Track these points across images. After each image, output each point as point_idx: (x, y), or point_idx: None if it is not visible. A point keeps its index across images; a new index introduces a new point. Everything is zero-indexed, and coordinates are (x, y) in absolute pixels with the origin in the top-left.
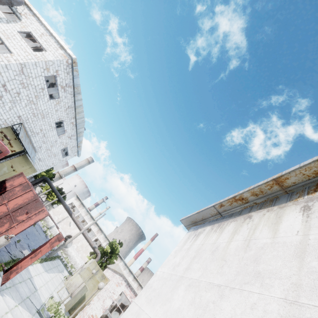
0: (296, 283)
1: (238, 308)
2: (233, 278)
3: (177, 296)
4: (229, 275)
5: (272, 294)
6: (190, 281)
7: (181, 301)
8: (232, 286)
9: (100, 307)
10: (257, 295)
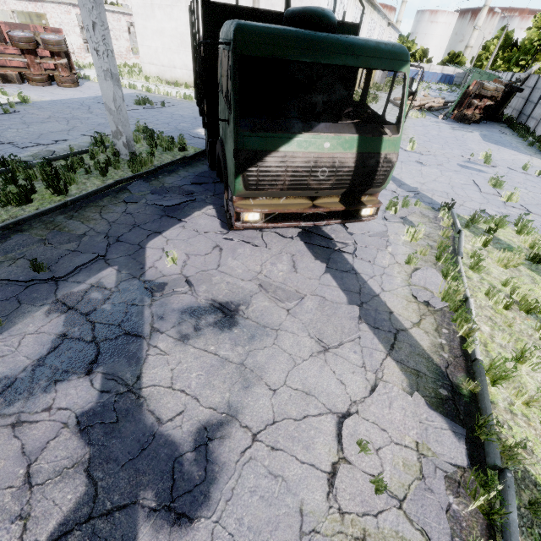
0: (187, 1)
1: (178, 12)
2: (173, 2)
3: (157, 14)
4: (171, 0)
5: (183, 6)
6: (158, 6)
7: (161, 15)
8: (174, 5)
9: (78, 38)
10: (180, 7)
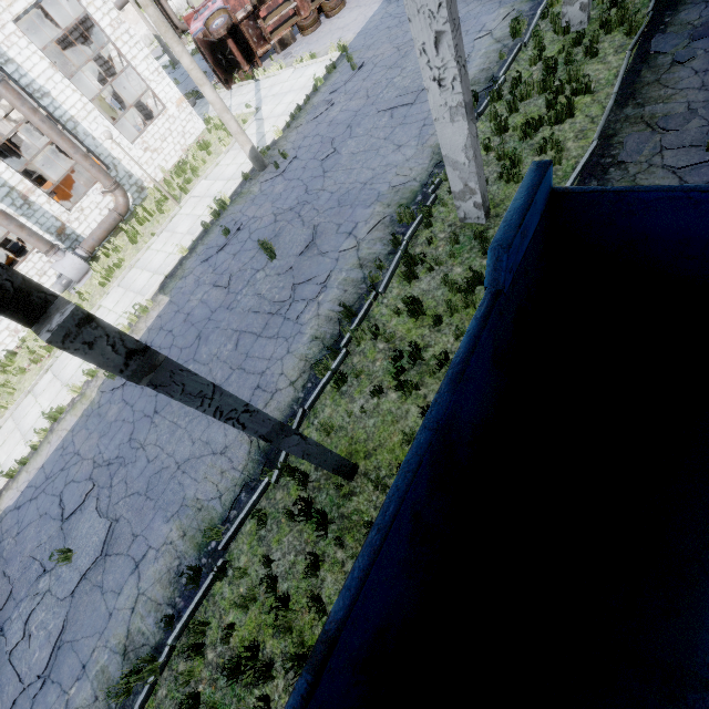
0: None
1: None
2: None
3: None
4: None
5: None
6: None
7: None
8: None
9: None
10: None
